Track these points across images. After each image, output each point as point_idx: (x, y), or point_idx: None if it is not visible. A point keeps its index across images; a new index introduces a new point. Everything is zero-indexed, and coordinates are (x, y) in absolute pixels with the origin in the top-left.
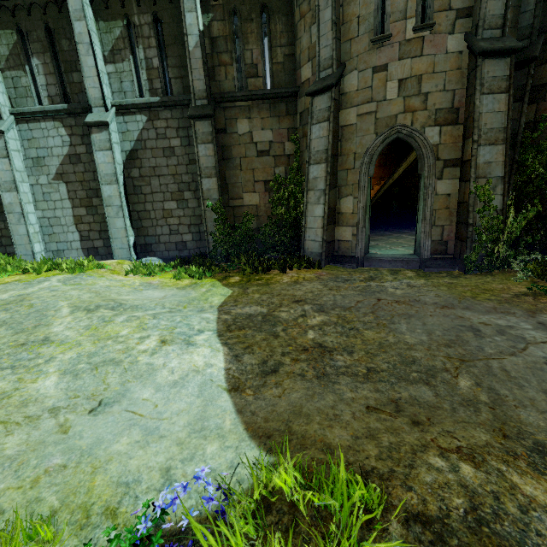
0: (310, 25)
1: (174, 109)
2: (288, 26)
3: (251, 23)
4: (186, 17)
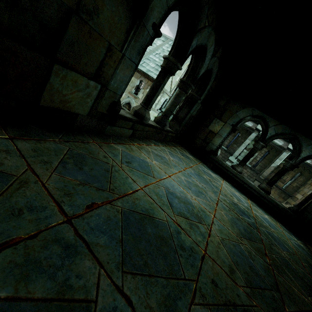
0: (311, 189)
1: (252, 171)
2: (304, 181)
3: (294, 172)
4: (277, 159)
